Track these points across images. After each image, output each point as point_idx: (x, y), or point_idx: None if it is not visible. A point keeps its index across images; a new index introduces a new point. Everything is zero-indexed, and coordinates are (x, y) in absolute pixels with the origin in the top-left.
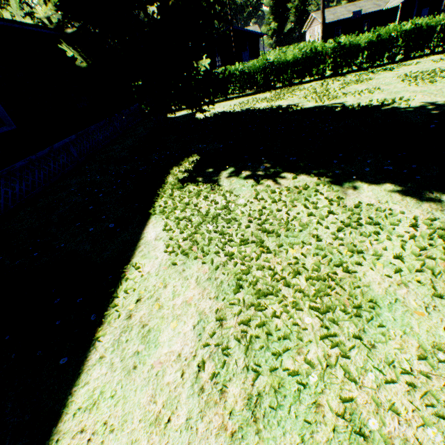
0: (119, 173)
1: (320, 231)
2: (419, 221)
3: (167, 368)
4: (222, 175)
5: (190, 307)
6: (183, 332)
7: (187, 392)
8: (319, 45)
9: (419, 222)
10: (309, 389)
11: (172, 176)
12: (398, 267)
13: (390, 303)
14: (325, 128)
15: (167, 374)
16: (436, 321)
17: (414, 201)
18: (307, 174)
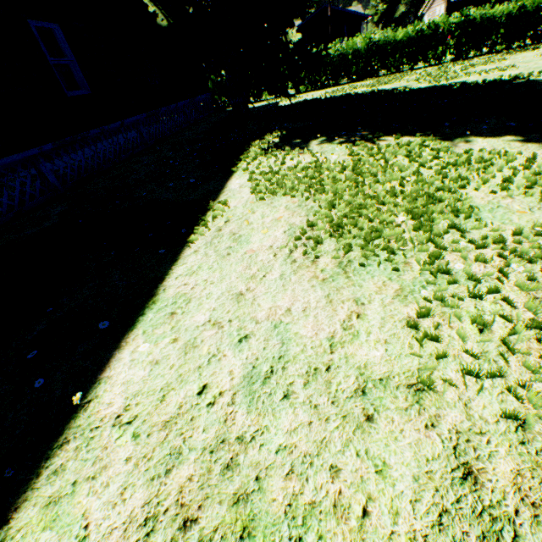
0: (194, 150)
1: (421, 172)
2: (538, 158)
3: (260, 253)
4: (311, 143)
5: (280, 222)
6: (273, 235)
7: (280, 263)
8: (440, 20)
9: (538, 159)
10: (399, 256)
11: (255, 147)
12: (505, 183)
13: (491, 209)
14: (438, 102)
15: (260, 256)
16: (538, 216)
17: (536, 146)
18: (412, 135)
